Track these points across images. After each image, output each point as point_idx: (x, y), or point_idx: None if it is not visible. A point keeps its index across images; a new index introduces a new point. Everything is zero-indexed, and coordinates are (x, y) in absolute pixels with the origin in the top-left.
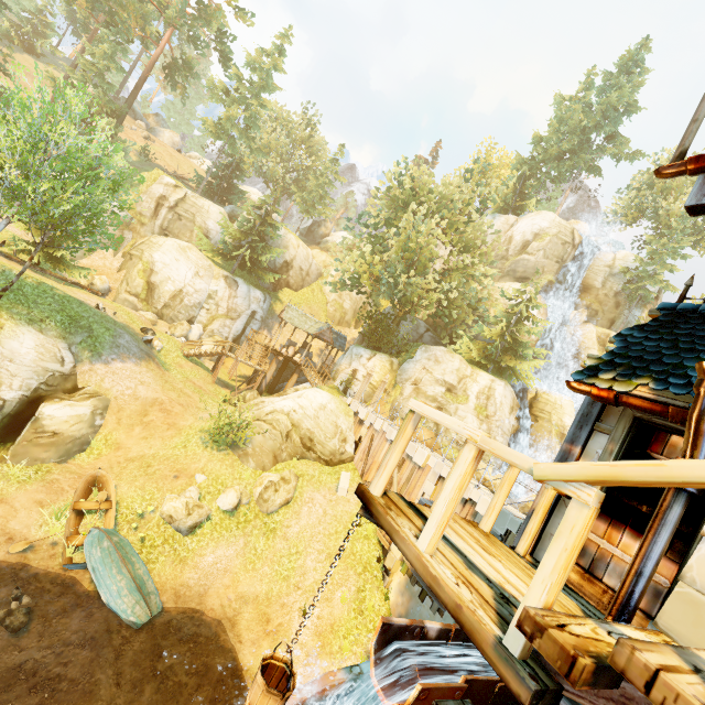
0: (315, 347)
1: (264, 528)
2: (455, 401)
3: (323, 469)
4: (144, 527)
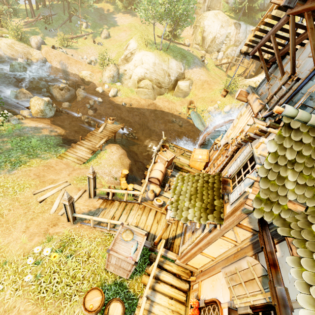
0: None
1: None
2: None
3: None
4: (203, 113)
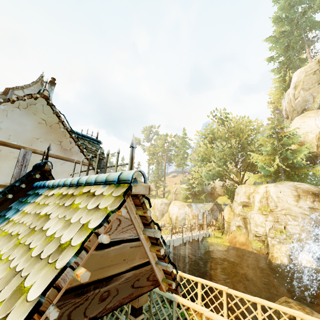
0: None
1: None
2: (248, 210)
3: None
4: None
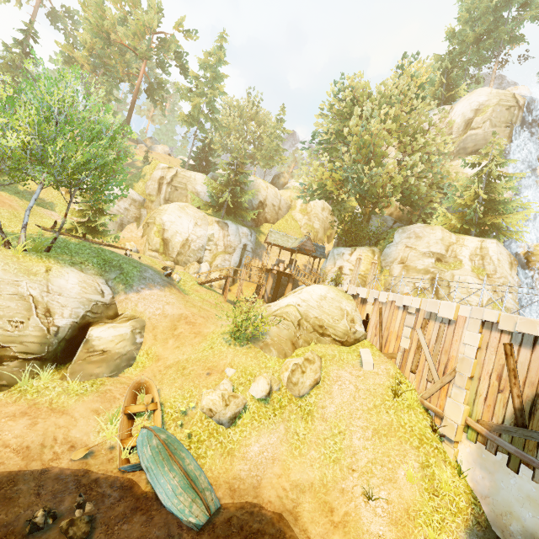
0: (299, 264)
1: (300, 411)
2: (448, 268)
3: (340, 349)
4: (189, 423)
